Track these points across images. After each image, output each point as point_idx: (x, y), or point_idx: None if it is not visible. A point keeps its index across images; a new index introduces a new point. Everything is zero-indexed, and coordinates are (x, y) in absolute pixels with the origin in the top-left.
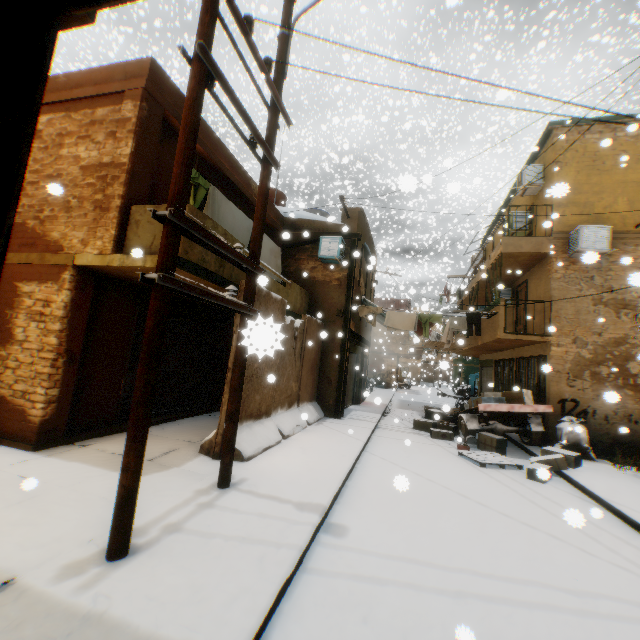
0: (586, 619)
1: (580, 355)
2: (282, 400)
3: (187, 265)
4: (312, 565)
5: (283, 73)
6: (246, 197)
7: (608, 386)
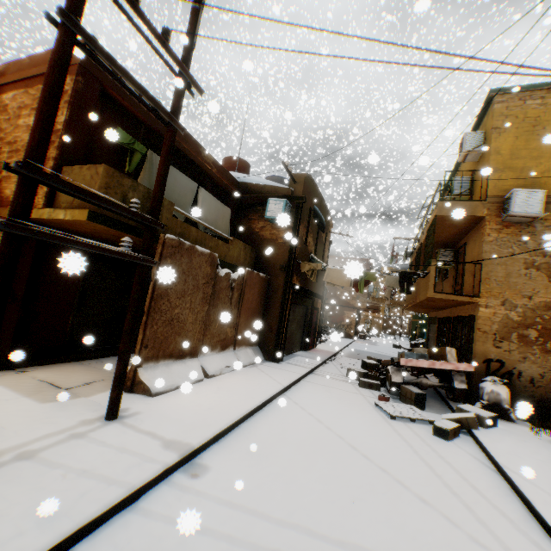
0: None
1: (508, 317)
2: (213, 343)
3: (102, 219)
4: (143, 504)
5: (192, 44)
6: (195, 163)
7: (536, 349)
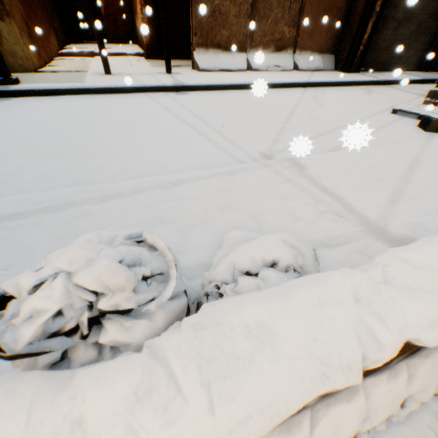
0: (187, 128)
1: None
2: (265, 43)
3: None
4: (149, 94)
5: None
6: None
7: None
